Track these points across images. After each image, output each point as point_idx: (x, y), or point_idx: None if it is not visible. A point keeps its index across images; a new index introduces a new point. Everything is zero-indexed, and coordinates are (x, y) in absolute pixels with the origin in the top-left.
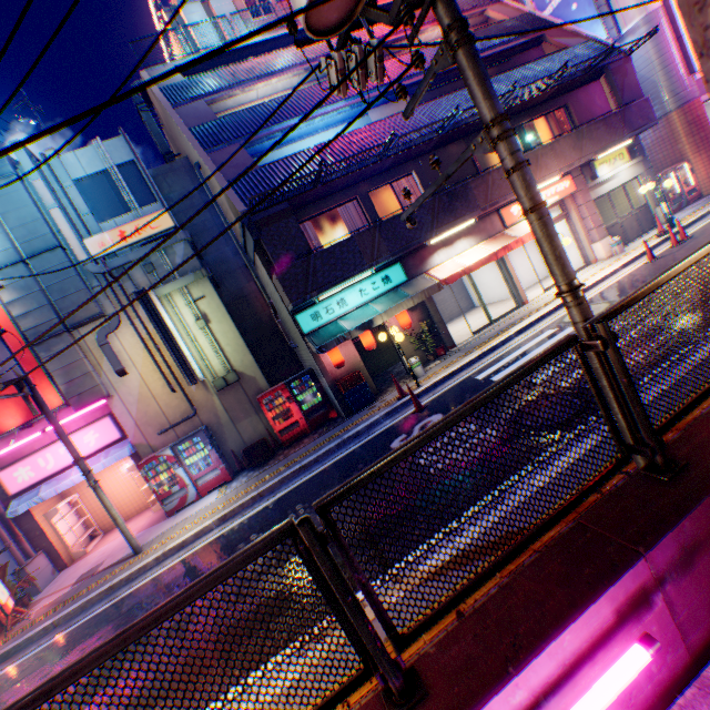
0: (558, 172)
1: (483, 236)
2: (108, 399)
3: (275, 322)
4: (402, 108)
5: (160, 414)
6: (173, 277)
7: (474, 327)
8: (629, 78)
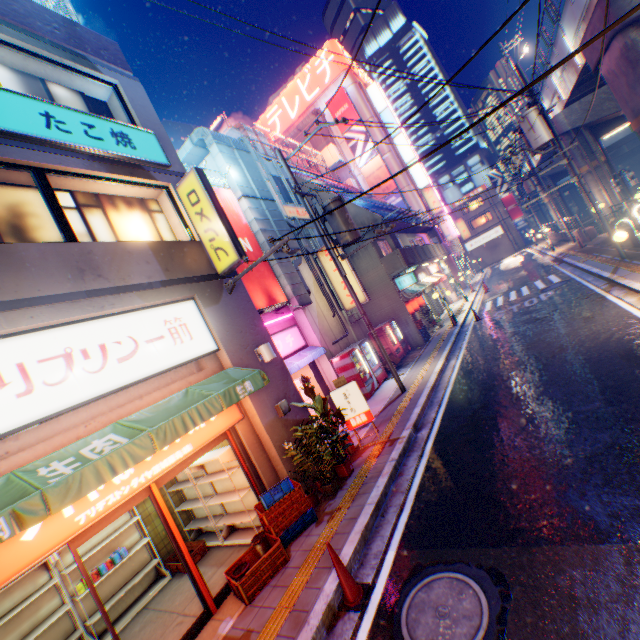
0: (441, 256)
1: (426, 275)
2: (303, 309)
3: None
4: None
5: (329, 329)
6: (317, 247)
7: None
8: (439, 235)
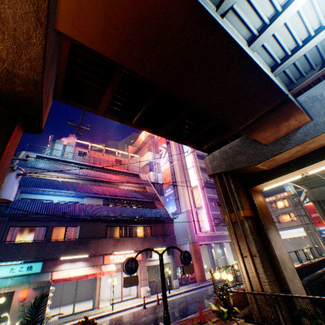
0: (132, 249)
1: (92, 263)
2: None
3: None
4: (99, 201)
5: None
6: None
7: (70, 312)
8: (171, 226)
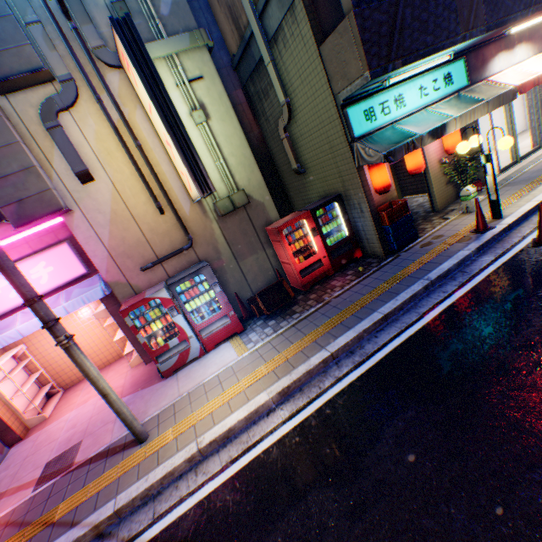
0: None
1: (539, 47)
2: (64, 216)
3: (264, 147)
4: None
5: (142, 243)
6: (156, 37)
7: None
8: None
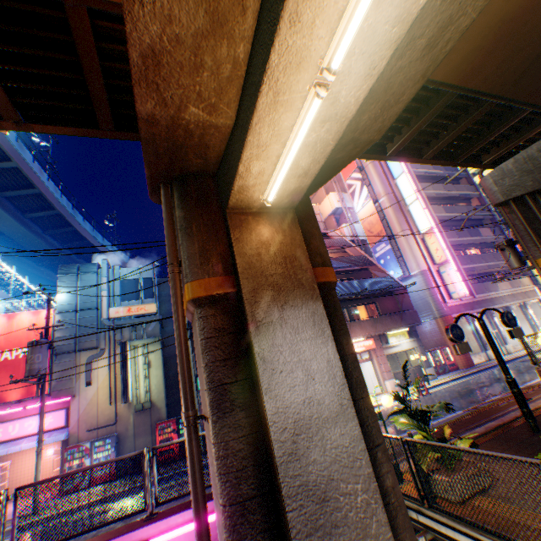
0: (362, 336)
1: None
2: (72, 397)
3: None
4: None
5: (95, 416)
6: (143, 336)
7: None
8: (406, 298)
